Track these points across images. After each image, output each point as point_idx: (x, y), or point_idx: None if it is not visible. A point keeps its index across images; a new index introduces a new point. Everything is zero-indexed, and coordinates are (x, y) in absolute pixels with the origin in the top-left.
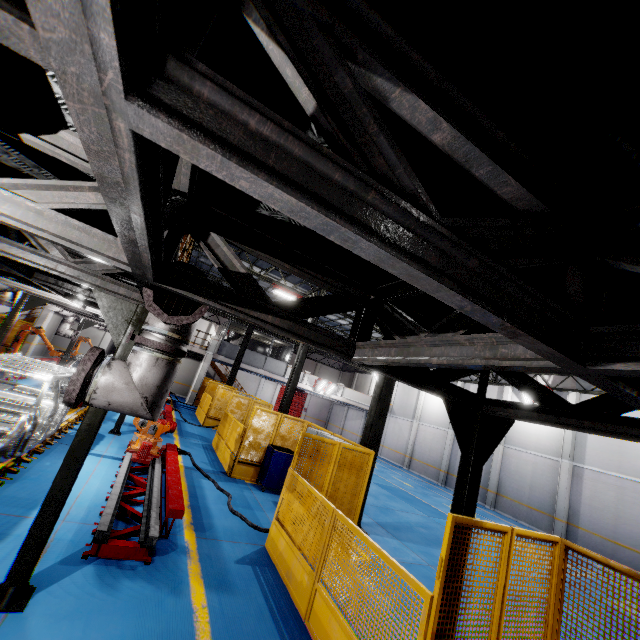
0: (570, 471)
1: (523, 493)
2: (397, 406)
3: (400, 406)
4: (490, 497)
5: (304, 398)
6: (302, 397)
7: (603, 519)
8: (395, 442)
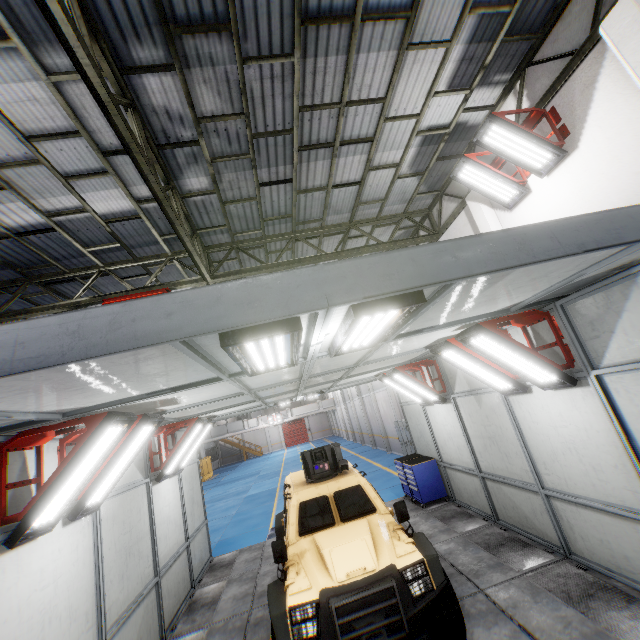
0: (361, 403)
1: (364, 427)
2: (334, 398)
3: (335, 398)
4: (360, 438)
5: (303, 422)
6: (302, 422)
7: (374, 424)
8: (342, 424)
